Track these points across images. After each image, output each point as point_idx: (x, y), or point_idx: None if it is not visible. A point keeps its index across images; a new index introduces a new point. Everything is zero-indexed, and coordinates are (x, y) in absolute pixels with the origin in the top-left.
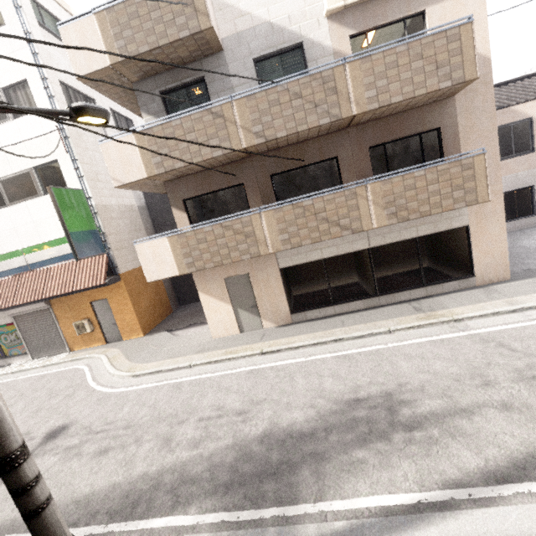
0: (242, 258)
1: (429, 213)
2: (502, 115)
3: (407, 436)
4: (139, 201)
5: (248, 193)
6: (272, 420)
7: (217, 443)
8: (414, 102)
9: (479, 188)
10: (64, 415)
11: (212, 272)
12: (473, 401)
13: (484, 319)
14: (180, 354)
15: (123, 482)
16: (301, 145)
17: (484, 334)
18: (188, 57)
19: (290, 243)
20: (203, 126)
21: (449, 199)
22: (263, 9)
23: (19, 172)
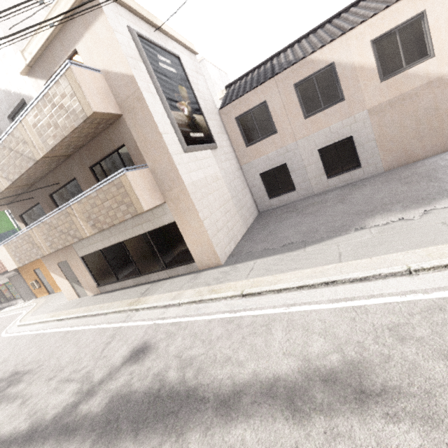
0: (37, 257)
1: (113, 223)
2: (300, 69)
3: None
4: None
5: (44, 209)
6: None
7: None
8: (84, 134)
9: (134, 202)
10: None
11: (50, 260)
12: (28, 391)
13: (147, 311)
14: (45, 312)
15: None
16: (54, 172)
17: (123, 328)
18: None
19: (53, 247)
20: None
21: (120, 212)
22: None
23: None
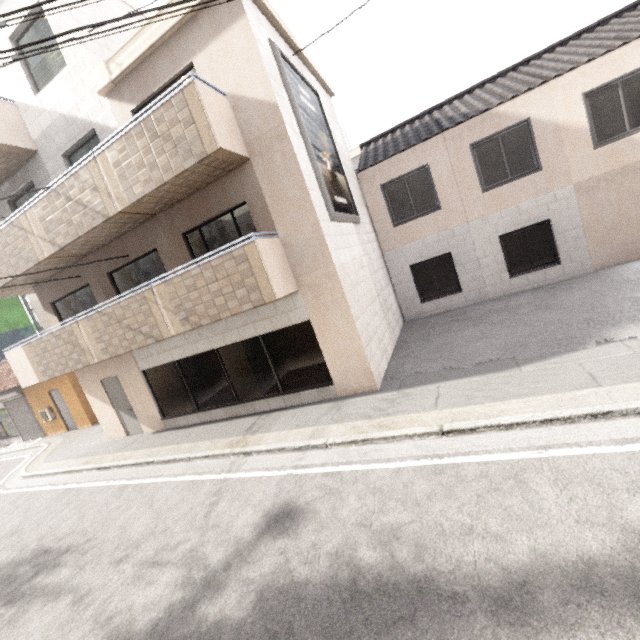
0: (77, 367)
1: (218, 317)
2: (481, 124)
3: None
4: None
5: (95, 294)
6: None
7: None
8: (189, 182)
9: (261, 285)
10: None
11: (90, 374)
12: (80, 582)
13: (267, 456)
14: (70, 456)
15: None
16: (122, 239)
17: (231, 482)
18: (10, 166)
19: (108, 352)
20: (13, 239)
21: (234, 300)
22: (55, 102)
23: None
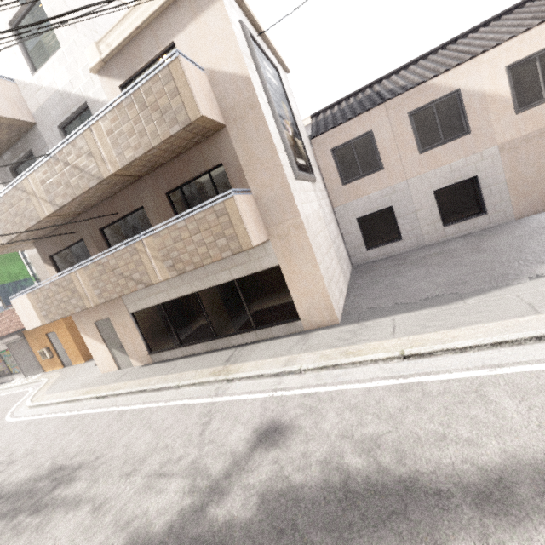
0: (76, 311)
1: (201, 263)
2: (418, 95)
3: (22, 520)
4: None
5: (88, 247)
6: (10, 475)
7: None
8: (173, 147)
9: (239, 235)
10: None
11: (85, 317)
12: (96, 493)
13: (248, 382)
14: (69, 388)
15: None
16: (112, 199)
17: (219, 404)
18: (11, 137)
19: (103, 297)
20: (17, 200)
21: (215, 248)
22: (51, 80)
23: None
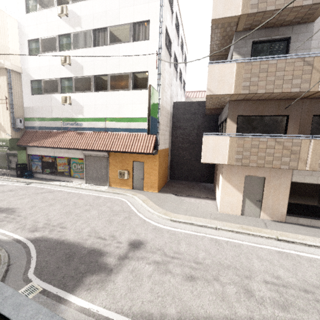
0: (281, 167)
1: None
2: None
3: None
4: (171, 109)
5: (289, 123)
6: None
7: (307, 315)
8: None
9: None
10: (133, 232)
11: (238, 168)
12: None
13: None
14: (199, 216)
15: (234, 319)
16: None
17: None
18: (288, 21)
19: None
20: (293, 68)
21: None
22: None
23: (123, 73)
